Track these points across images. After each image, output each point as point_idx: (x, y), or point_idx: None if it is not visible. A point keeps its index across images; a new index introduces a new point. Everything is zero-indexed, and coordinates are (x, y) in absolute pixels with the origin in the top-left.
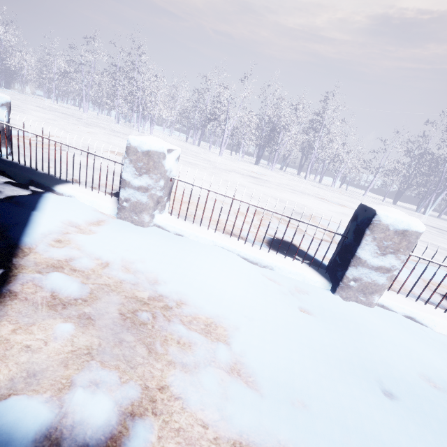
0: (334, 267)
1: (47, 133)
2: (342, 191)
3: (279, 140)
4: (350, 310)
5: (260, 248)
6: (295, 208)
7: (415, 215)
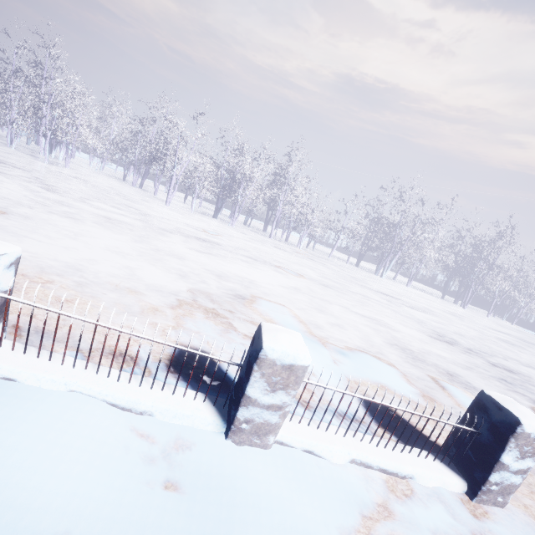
0: (230, 402)
1: None
2: (308, 252)
3: (239, 192)
4: (234, 467)
5: (139, 384)
6: (239, 287)
7: (373, 279)
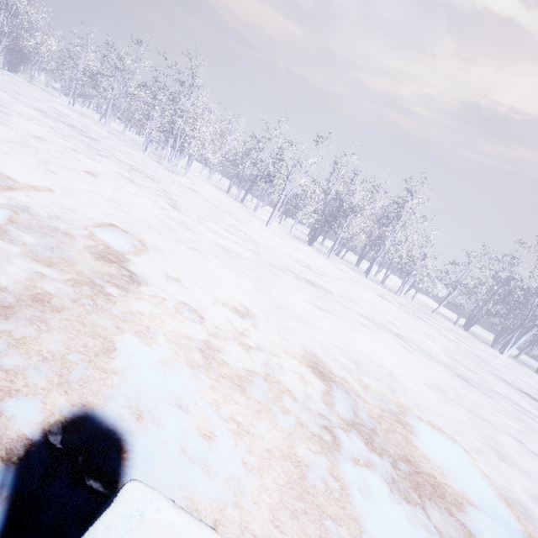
0: None
1: (2, 173)
2: (408, 302)
3: (345, 223)
4: None
5: None
6: (384, 390)
7: (496, 358)
